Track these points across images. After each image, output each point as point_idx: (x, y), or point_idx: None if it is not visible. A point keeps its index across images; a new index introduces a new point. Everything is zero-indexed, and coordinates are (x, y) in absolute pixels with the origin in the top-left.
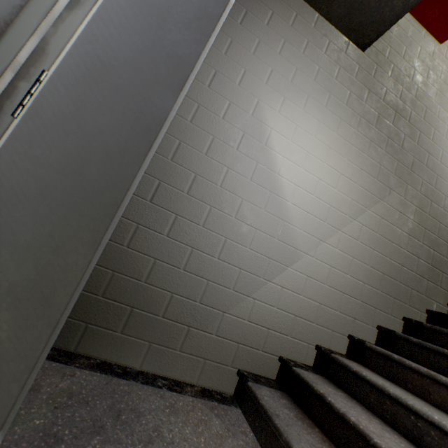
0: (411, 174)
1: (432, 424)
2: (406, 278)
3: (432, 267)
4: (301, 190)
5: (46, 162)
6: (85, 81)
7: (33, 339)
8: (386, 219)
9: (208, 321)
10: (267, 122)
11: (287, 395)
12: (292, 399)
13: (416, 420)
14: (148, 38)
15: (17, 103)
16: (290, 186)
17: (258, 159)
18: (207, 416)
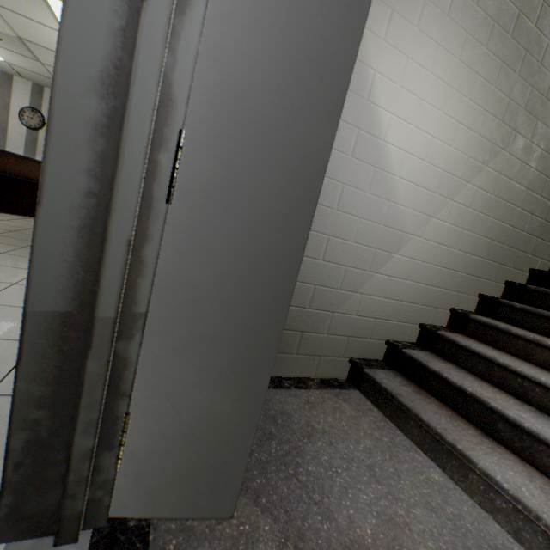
0: (545, 104)
1: (538, 384)
2: (515, 240)
3: (545, 221)
4: (410, 157)
5: (213, 247)
6: (225, 129)
7: (252, 406)
8: (504, 174)
9: (319, 324)
10: (369, 60)
11: (398, 373)
12: (404, 375)
13: (522, 381)
14: (288, 36)
15: (164, 184)
16: (397, 155)
17: (359, 123)
18: (337, 404)
